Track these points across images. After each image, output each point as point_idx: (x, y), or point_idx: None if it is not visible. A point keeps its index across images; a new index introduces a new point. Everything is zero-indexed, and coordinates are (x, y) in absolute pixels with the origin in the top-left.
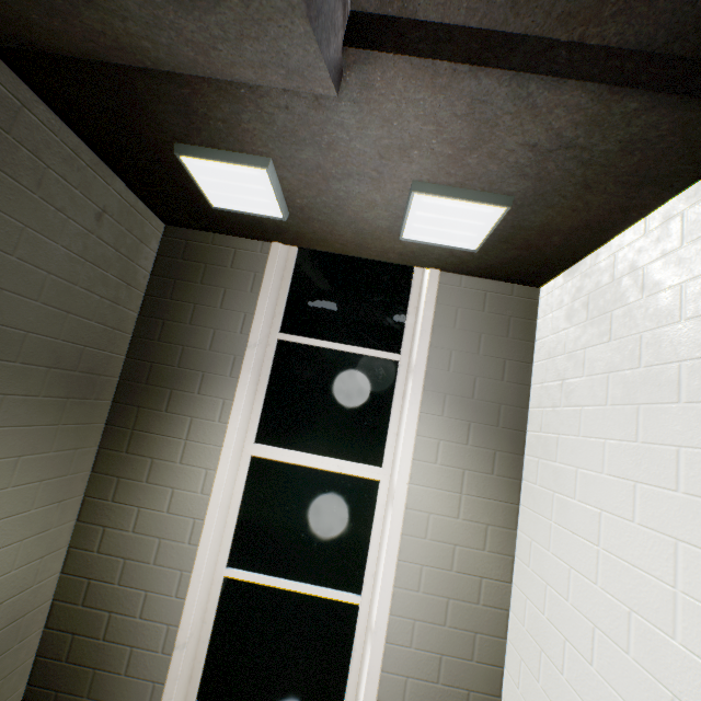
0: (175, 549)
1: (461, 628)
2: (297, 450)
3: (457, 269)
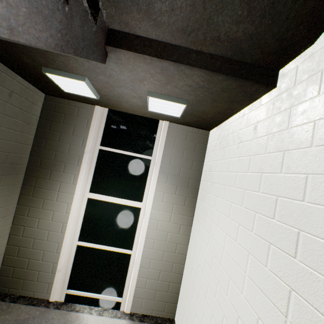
0: (55, 235)
1: (168, 261)
2: (107, 195)
3: (176, 122)
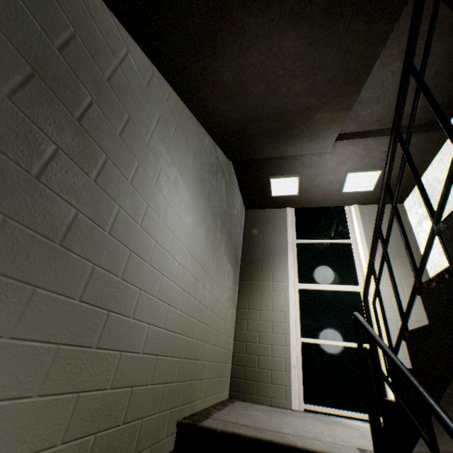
0: (279, 325)
1: None
2: (317, 284)
3: (364, 203)
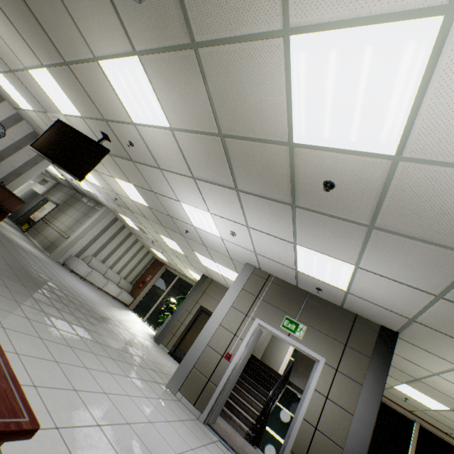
0: None
1: None
2: (269, 427)
3: None
